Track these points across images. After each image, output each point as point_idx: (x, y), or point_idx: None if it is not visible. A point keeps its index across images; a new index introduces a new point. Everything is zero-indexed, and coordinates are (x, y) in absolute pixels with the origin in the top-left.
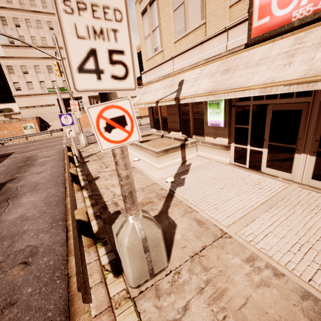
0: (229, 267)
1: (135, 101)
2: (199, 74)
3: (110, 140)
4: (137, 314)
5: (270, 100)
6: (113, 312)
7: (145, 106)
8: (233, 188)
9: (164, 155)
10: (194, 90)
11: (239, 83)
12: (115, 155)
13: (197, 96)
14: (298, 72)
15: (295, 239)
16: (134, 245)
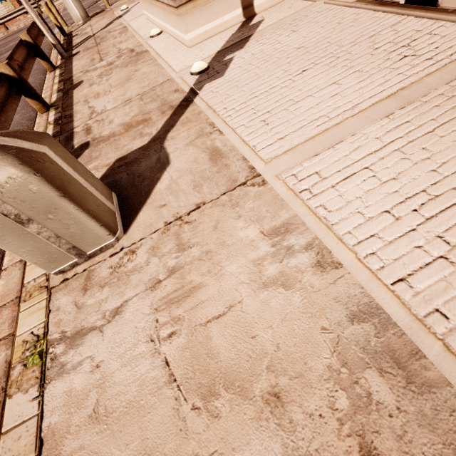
0: (228, 244)
1: None
2: None
3: None
4: (47, 312)
5: None
6: (18, 306)
7: None
8: (331, 68)
9: (194, 1)
10: None
11: None
12: None
13: None
14: None
15: (423, 185)
16: None
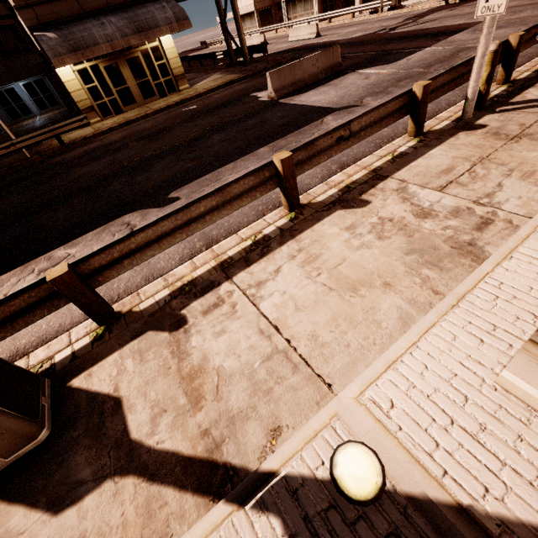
0: None
1: None
2: None
3: None
4: None
5: None
6: None
7: None
8: None
9: None
10: None
11: None
12: None
13: None
14: None
15: None
16: None
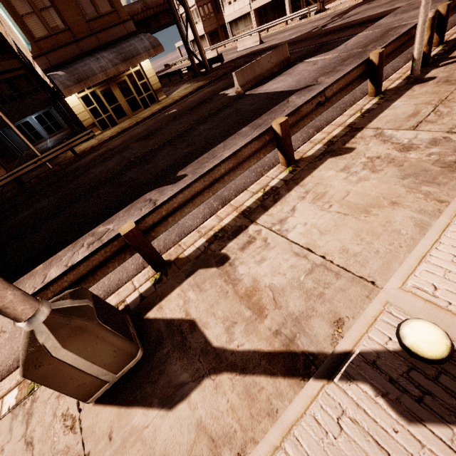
0: None
1: None
2: None
3: None
4: None
5: None
6: None
7: None
8: None
9: None
10: None
11: None
12: None
13: None
14: None
15: None
16: None
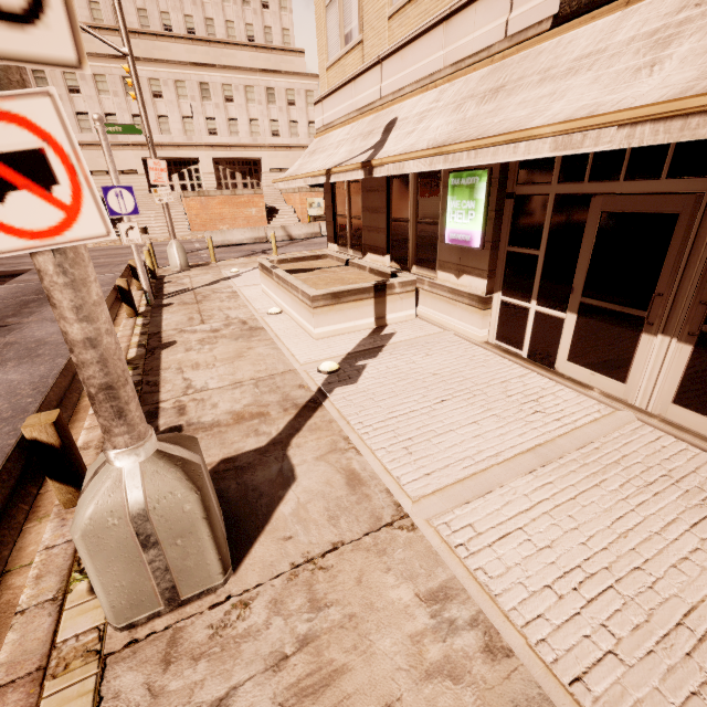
0: (377, 608)
1: (291, 171)
2: (433, 104)
3: (5, 226)
4: (95, 701)
5: (599, 184)
6: (41, 685)
7: (306, 182)
8: (469, 404)
9: (331, 306)
10: (409, 143)
11: (512, 121)
12: (40, 275)
13: (409, 158)
14: (667, 87)
15: (577, 559)
16: (106, 527)
